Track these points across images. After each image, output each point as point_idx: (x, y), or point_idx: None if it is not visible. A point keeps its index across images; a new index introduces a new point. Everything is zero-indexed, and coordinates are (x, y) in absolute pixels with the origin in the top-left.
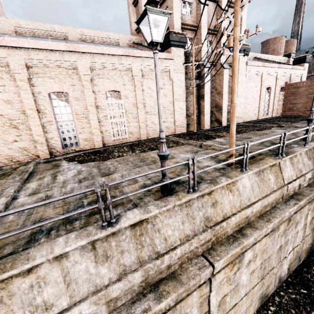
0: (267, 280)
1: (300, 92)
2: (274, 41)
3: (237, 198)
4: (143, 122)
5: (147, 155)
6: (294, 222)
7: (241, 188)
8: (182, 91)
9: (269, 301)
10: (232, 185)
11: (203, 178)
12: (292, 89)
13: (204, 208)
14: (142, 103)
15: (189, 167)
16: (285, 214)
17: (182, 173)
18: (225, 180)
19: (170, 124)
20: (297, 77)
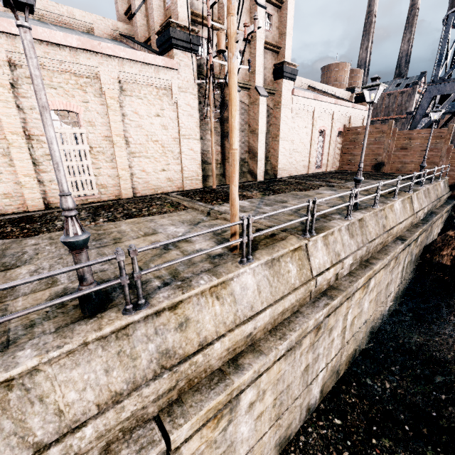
0: (286, 418)
1: (361, 141)
2: (337, 69)
3: (230, 308)
4: (125, 169)
5: (114, 227)
6: (326, 329)
7: (238, 290)
8: (194, 123)
9: (291, 445)
10: (222, 287)
11: (177, 276)
12: (351, 135)
13: (161, 335)
14: (121, 137)
15: (119, 266)
16: (309, 323)
17: (149, 265)
18: (208, 280)
19: (175, 174)
20: (358, 119)
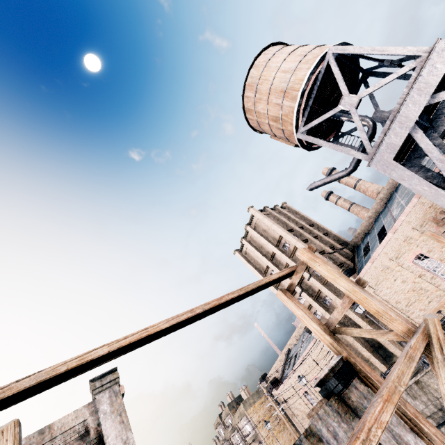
0: None
1: None
2: None
3: None
4: None
5: None
6: None
7: None
8: None
9: None
10: None
11: None
12: None
13: None
14: None
15: None
16: None
17: None
18: None
19: None
20: None
